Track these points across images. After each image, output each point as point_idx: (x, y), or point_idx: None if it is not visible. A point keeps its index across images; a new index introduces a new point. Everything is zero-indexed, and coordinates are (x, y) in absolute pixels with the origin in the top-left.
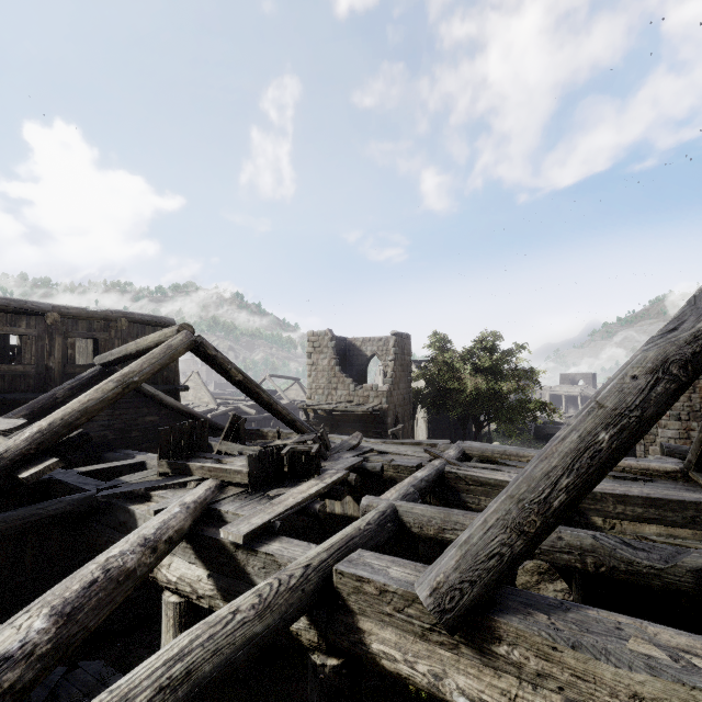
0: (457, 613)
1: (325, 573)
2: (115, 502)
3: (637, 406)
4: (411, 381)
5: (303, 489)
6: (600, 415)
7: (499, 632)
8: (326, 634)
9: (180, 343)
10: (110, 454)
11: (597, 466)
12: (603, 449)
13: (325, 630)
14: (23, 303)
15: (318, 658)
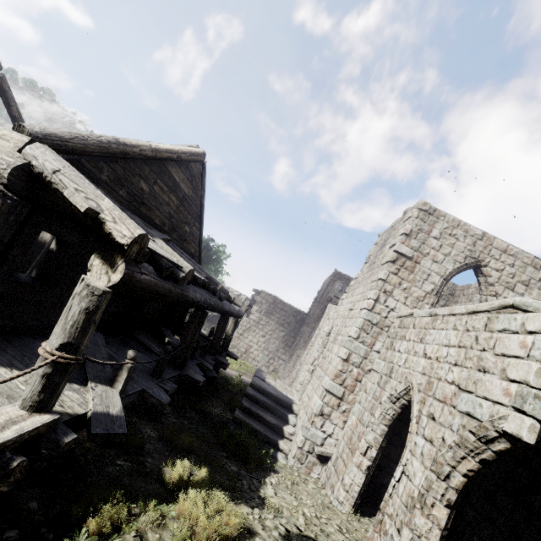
0: None
1: None
2: None
3: None
4: None
5: None
6: None
7: None
8: None
9: None
10: None
11: None
12: None
13: None
14: None
15: None
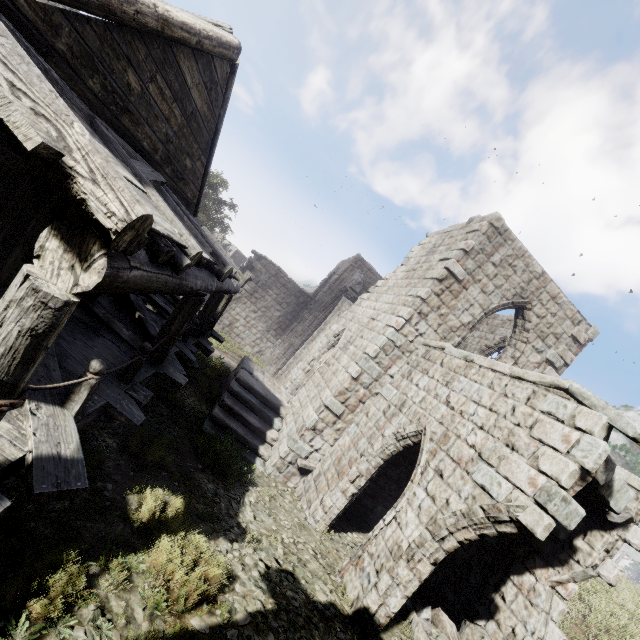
0: None
1: None
2: None
3: None
4: None
5: None
6: None
7: None
8: None
9: None
10: None
11: None
12: None
13: None
14: None
15: None
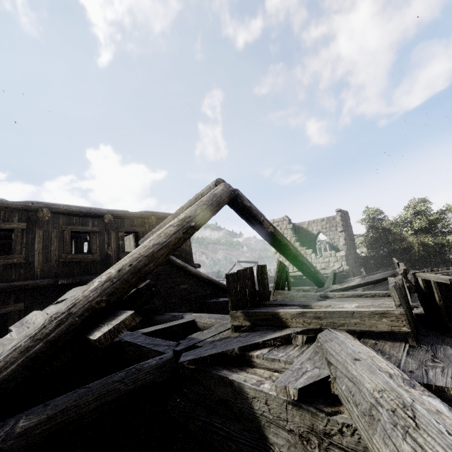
0: None
1: None
2: (204, 369)
3: None
4: (356, 248)
5: None
6: None
7: None
8: None
9: (222, 192)
10: (160, 317)
11: None
12: None
13: None
14: (89, 209)
15: None
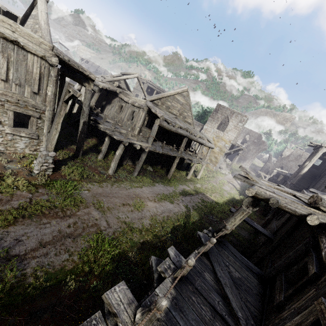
0: None
1: None
2: None
3: None
4: None
5: None
6: None
7: None
8: None
9: None
10: None
11: None
12: None
13: None
14: None
15: None
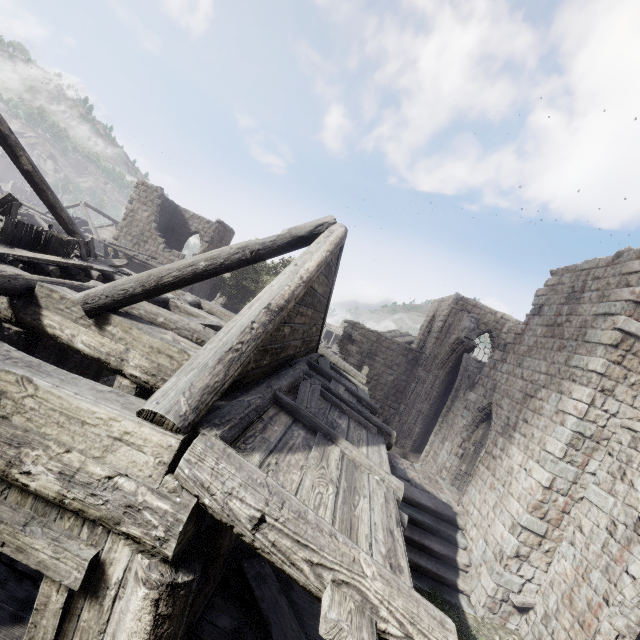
0: (93, 306)
1: (32, 285)
2: None
3: (224, 258)
4: None
5: (46, 256)
6: (208, 256)
7: (112, 321)
8: (18, 314)
9: None
10: None
11: (192, 274)
12: (199, 268)
13: (18, 311)
14: None
15: (8, 325)
